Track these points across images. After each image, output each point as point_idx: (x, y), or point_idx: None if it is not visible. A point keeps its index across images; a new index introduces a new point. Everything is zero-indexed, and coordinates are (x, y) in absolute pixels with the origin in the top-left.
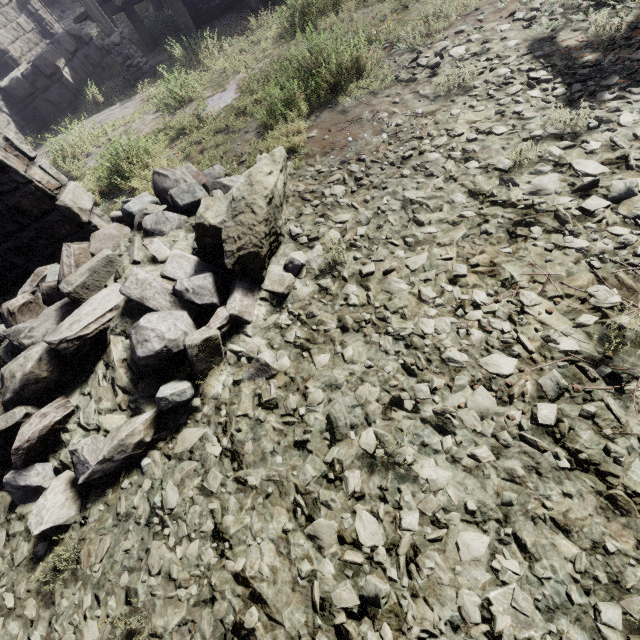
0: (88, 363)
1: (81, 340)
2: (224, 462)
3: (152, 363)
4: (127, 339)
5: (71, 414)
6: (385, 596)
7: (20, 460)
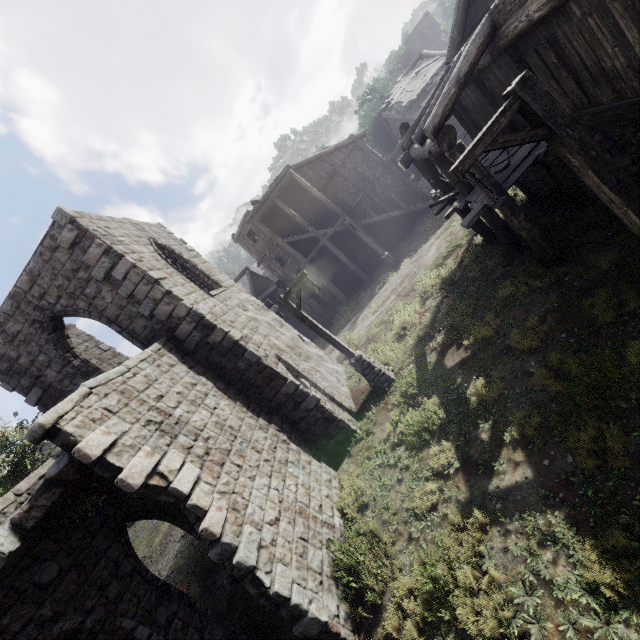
0: None
1: None
2: None
3: None
4: None
5: None
6: None
7: None
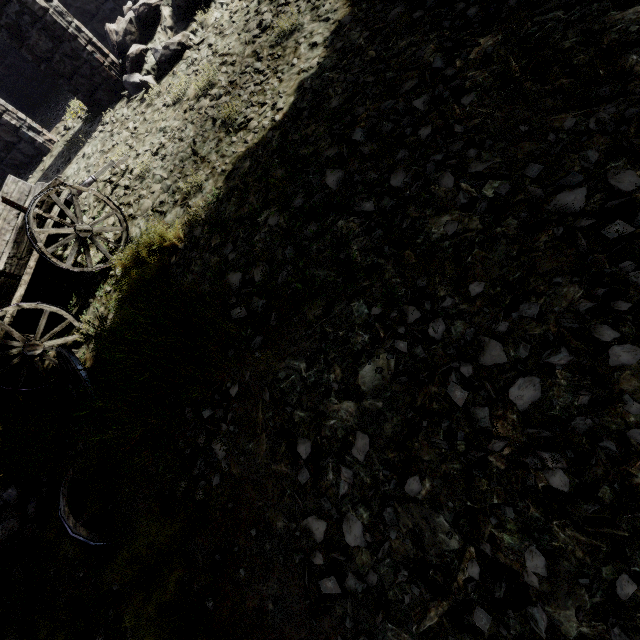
0: (153, 33)
1: (149, 7)
2: (216, 37)
3: (182, 5)
4: (170, 8)
5: (148, 51)
6: (268, 23)
7: (129, 66)
